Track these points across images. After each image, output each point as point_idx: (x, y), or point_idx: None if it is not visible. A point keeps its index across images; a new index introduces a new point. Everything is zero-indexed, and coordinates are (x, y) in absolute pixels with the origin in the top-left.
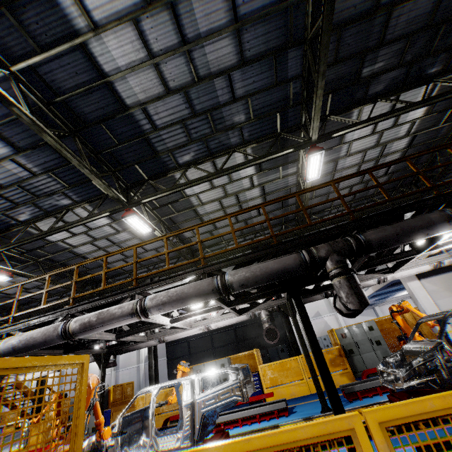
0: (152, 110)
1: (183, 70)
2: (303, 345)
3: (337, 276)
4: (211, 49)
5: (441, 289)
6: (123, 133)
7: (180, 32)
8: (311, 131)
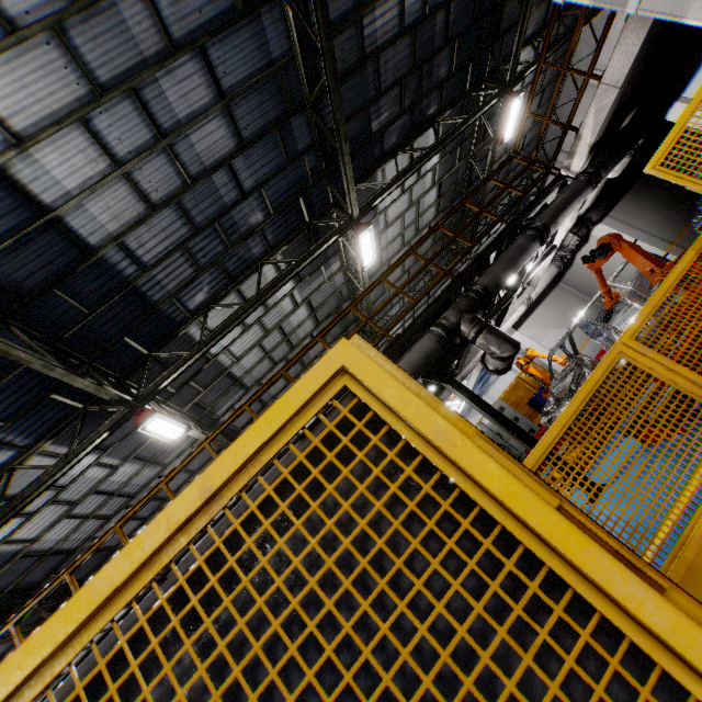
0: (134, 242)
1: (167, 173)
2: None
3: (479, 334)
4: (198, 136)
5: (539, 329)
6: (93, 293)
7: (153, 123)
8: (348, 207)
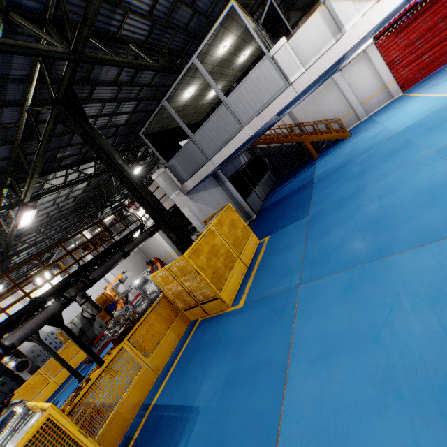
0: None
1: None
2: (54, 354)
3: (85, 303)
4: None
5: (121, 271)
6: None
7: None
8: (23, 196)
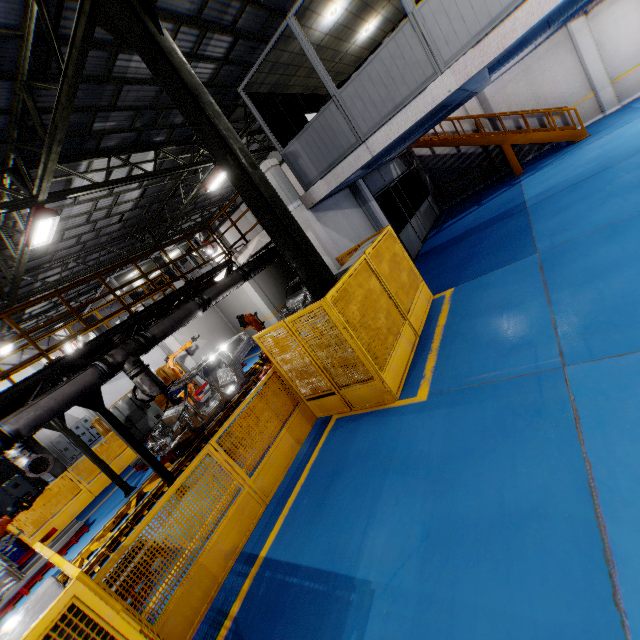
0: None
1: None
2: (88, 452)
3: (138, 375)
4: None
5: (189, 336)
6: None
7: None
8: (36, 188)
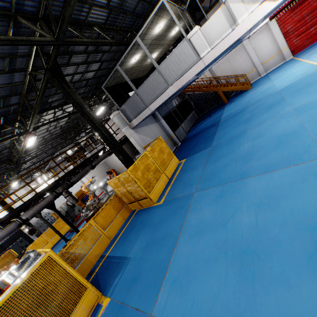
0: None
1: None
2: (50, 226)
3: (68, 196)
4: None
5: (91, 176)
6: None
7: None
8: (28, 127)
